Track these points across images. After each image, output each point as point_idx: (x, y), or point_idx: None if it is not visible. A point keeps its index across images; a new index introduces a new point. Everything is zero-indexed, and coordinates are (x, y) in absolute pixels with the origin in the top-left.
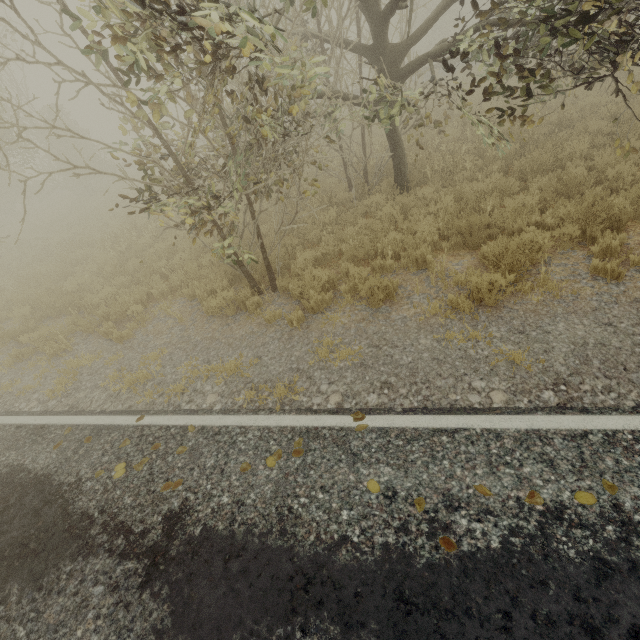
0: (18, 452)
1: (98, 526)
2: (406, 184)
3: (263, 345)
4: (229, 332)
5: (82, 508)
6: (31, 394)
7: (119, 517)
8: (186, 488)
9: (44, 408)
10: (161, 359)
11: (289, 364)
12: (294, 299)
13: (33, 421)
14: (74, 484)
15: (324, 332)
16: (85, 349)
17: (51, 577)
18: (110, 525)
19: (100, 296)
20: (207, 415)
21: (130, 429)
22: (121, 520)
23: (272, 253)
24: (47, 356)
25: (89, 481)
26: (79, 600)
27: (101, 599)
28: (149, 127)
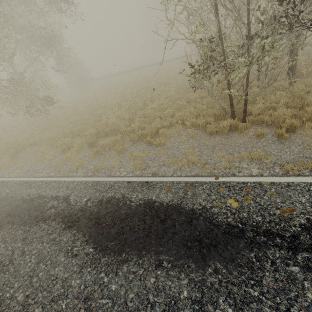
0: (142, 193)
1: (249, 232)
2: (293, 77)
3: (264, 146)
4: (232, 141)
5: (224, 222)
6: (118, 169)
7: (262, 227)
8: (300, 213)
9: (134, 174)
10: (195, 153)
11: (296, 154)
12: (264, 126)
13: (137, 179)
14: (203, 209)
15: (305, 140)
16: (136, 149)
17: (243, 259)
18: (259, 231)
19: (133, 126)
20: (267, 177)
21: (214, 183)
22: (265, 229)
23: (235, 105)
24: (113, 152)
25: (213, 208)
26: (285, 274)
27: (305, 275)
28: (217, 23)
